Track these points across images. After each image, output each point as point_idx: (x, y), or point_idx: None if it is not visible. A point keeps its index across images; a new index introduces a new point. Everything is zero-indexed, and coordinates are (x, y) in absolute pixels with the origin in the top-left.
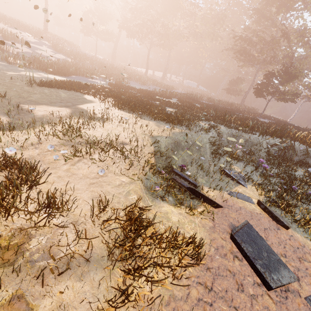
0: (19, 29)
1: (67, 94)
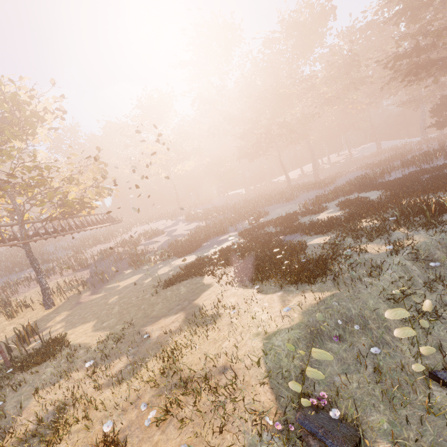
0: (161, 219)
1: (187, 286)
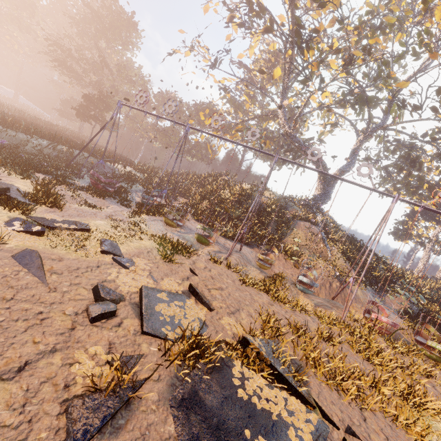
0: None
1: None
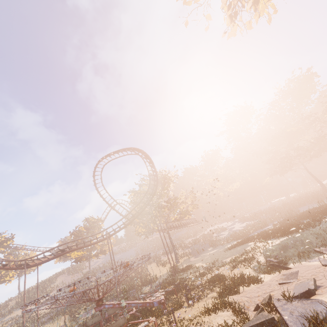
0: (224, 222)
1: (240, 247)
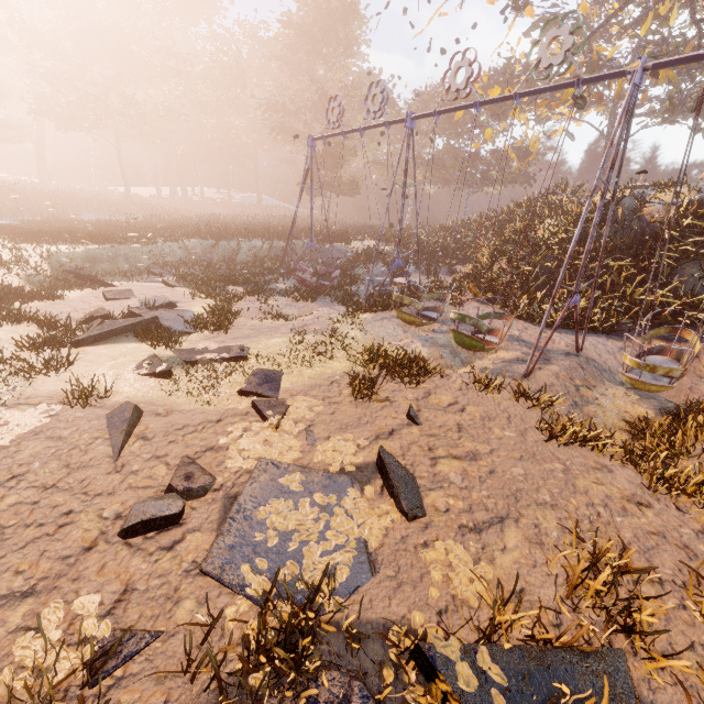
0: None
1: None
